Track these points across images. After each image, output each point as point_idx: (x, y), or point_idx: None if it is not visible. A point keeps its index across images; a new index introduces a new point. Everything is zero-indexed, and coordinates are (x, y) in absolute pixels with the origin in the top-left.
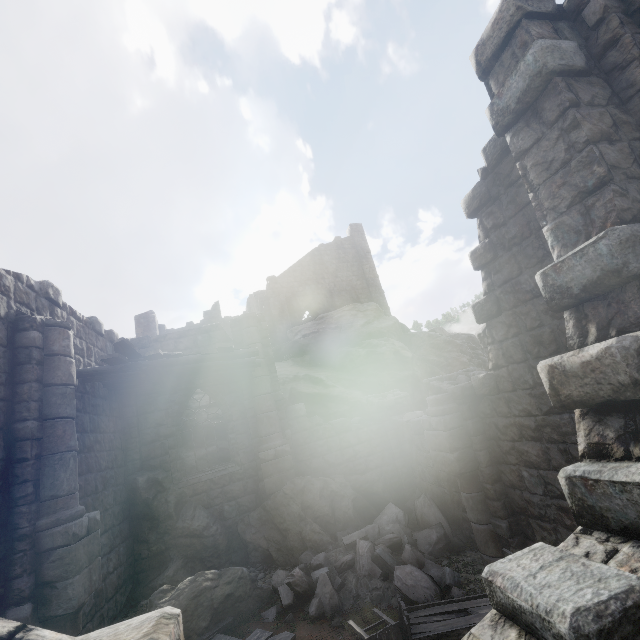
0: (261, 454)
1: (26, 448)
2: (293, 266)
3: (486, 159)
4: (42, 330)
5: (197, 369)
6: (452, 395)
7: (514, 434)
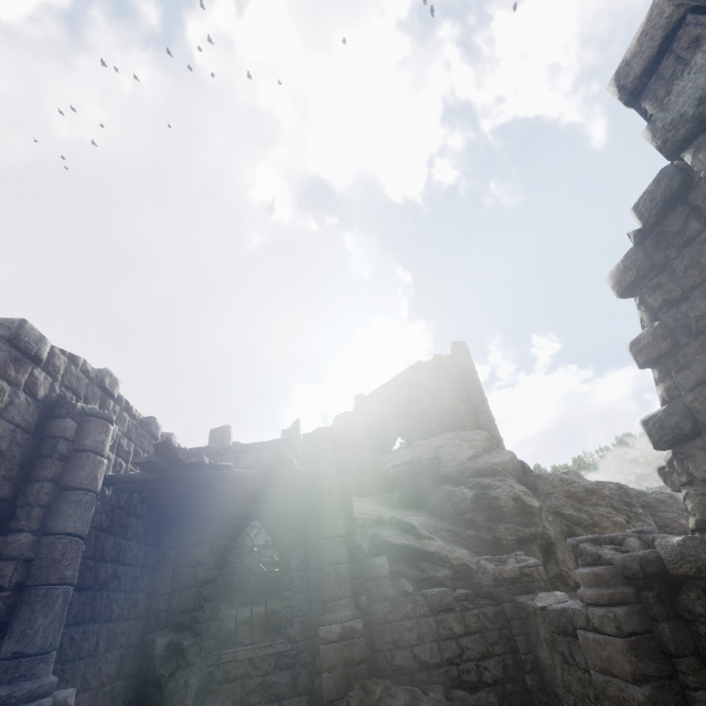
0: (321, 629)
1: (7, 571)
2: (385, 384)
3: (640, 217)
4: (79, 419)
5: (250, 489)
6: (623, 570)
7: None
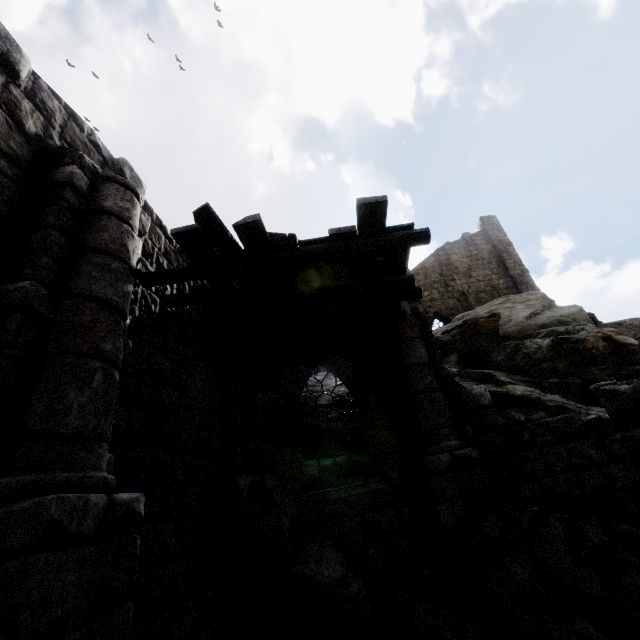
0: (427, 459)
1: (10, 325)
2: (414, 269)
3: None
4: (92, 179)
5: (320, 290)
6: None
7: None
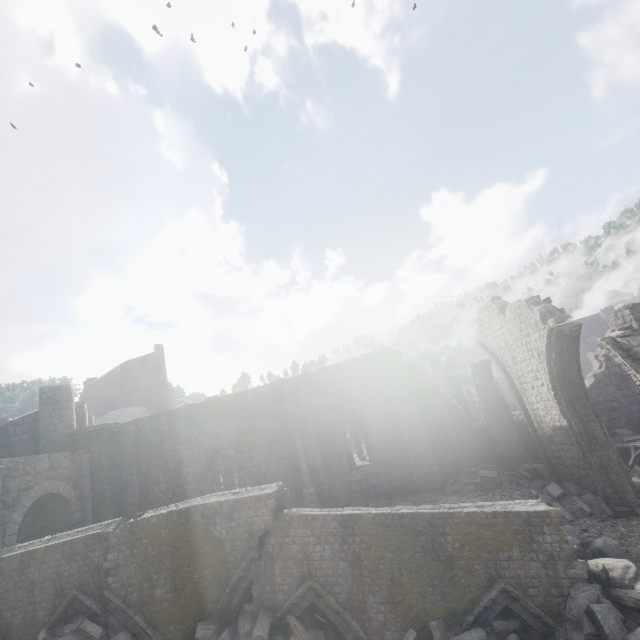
0: None
1: None
2: (106, 375)
3: None
4: None
5: None
6: None
7: None
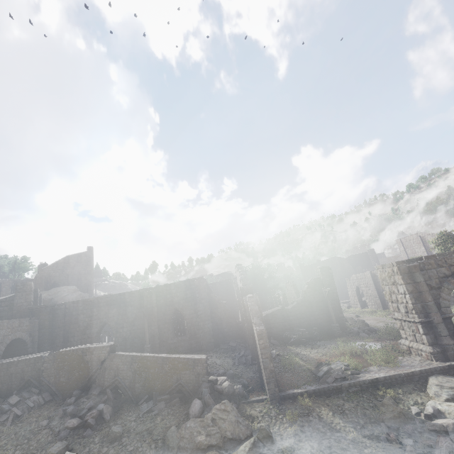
0: None
1: None
2: (53, 264)
3: None
4: None
5: None
6: None
7: None
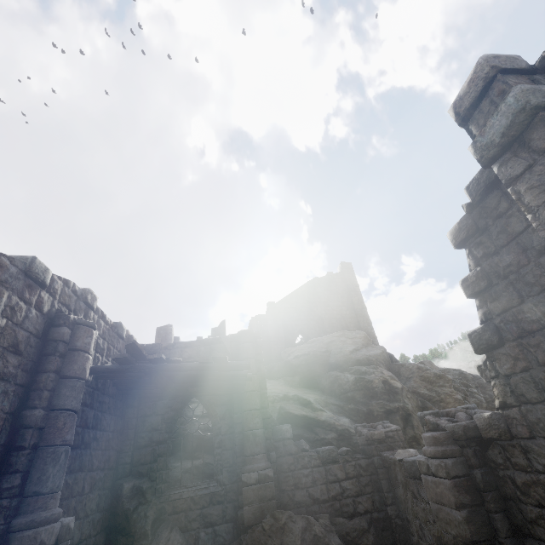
0: (243, 476)
1: (27, 436)
2: (290, 294)
3: (470, 195)
4: (72, 327)
5: (193, 377)
6: (452, 434)
7: (540, 497)
